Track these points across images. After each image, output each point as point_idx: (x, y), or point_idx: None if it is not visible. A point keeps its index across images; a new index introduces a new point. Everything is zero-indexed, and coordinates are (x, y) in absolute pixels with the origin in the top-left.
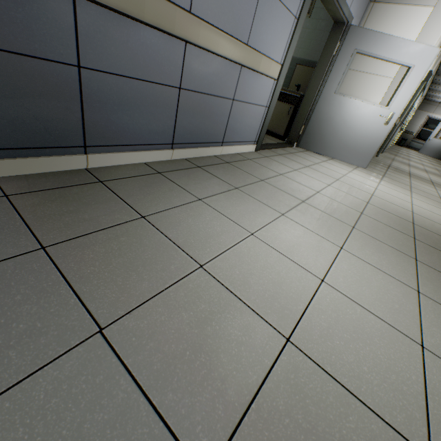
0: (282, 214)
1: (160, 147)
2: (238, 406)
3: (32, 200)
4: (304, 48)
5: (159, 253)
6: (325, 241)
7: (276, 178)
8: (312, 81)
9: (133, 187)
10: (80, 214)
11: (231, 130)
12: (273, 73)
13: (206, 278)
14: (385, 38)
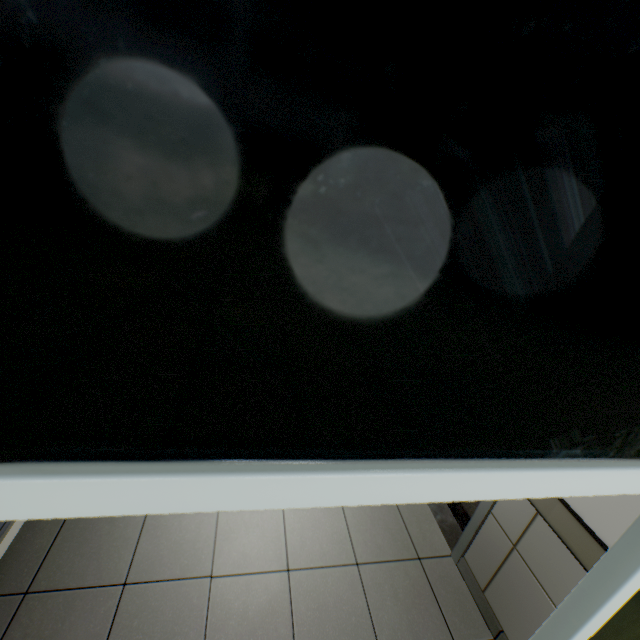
0: None
1: None
2: (289, 632)
3: None
4: None
5: (176, 601)
6: None
7: None
8: None
9: (70, 560)
10: None
11: None
12: None
13: (222, 582)
14: None
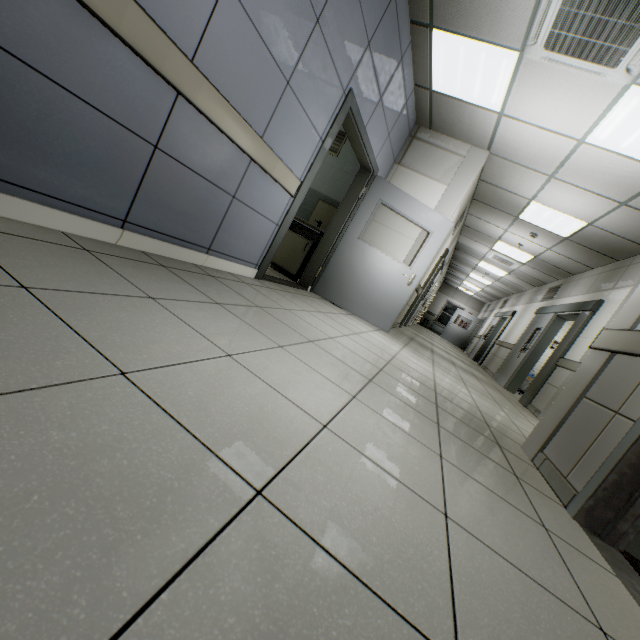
0: (281, 346)
1: (102, 218)
2: (129, 597)
3: None
4: (329, 186)
5: (37, 339)
6: (334, 386)
7: (279, 311)
8: (335, 219)
9: (22, 248)
10: None
11: (224, 236)
12: (291, 186)
13: (127, 389)
14: (408, 198)
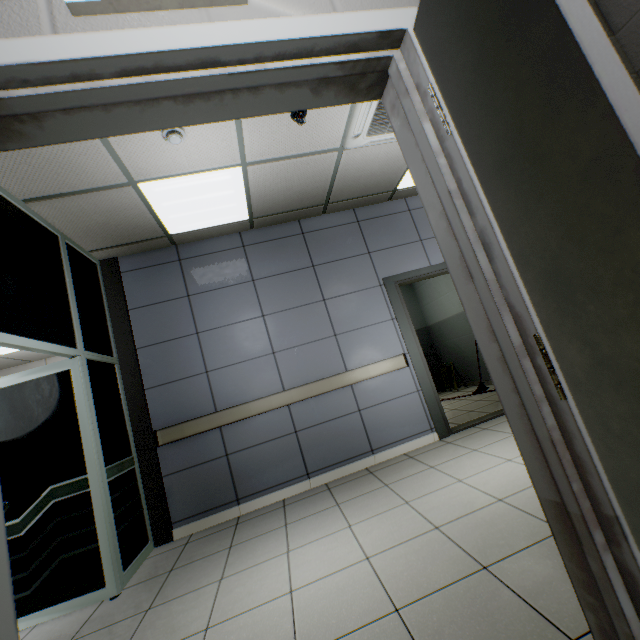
0: (350, 525)
1: (297, 480)
2: None
3: (193, 543)
4: None
5: (210, 571)
6: (357, 551)
7: (413, 476)
8: None
9: (251, 523)
10: (203, 549)
11: (376, 434)
12: (396, 365)
13: (215, 586)
14: None
